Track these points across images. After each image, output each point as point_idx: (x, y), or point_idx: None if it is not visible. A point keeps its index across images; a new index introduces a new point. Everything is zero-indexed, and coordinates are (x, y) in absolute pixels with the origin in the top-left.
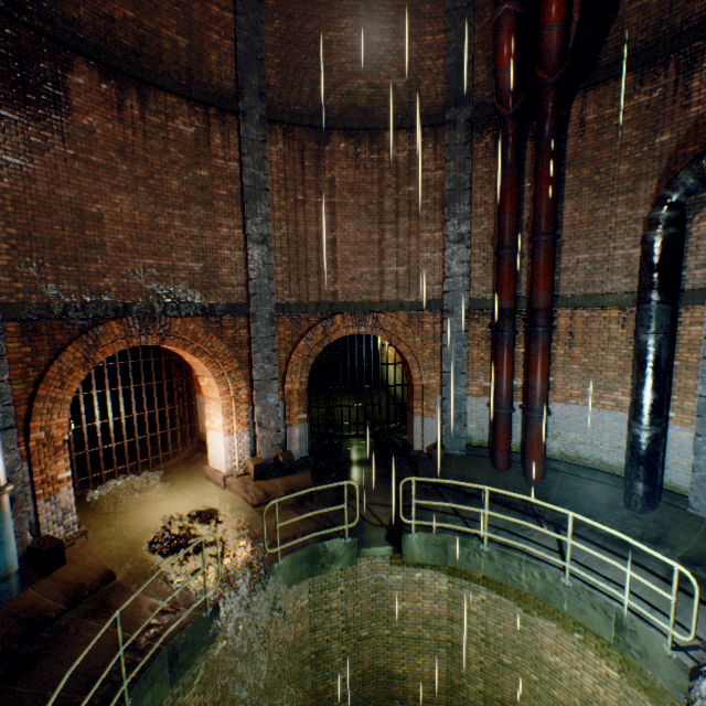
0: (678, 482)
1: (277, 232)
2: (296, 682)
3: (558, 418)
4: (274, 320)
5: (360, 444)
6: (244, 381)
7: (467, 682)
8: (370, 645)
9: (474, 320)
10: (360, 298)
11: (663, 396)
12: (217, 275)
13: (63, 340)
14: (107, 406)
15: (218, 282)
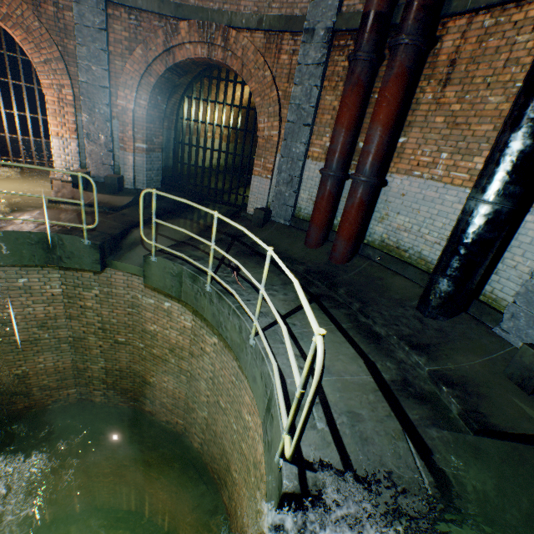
0: (503, 294)
1: None
2: (52, 352)
3: (393, 196)
4: (103, 7)
5: (222, 208)
6: (68, 78)
7: (196, 409)
8: (127, 351)
9: (339, 50)
10: (214, 5)
11: None
12: None
13: None
14: None
15: None
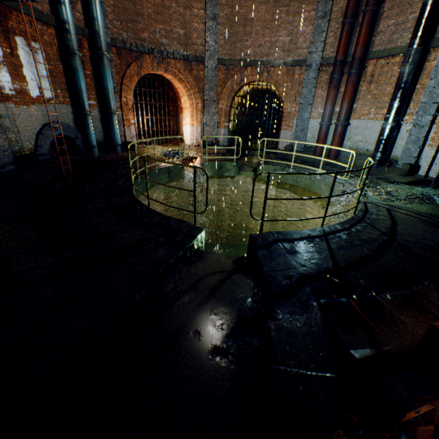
0: (398, 155)
1: (222, 13)
2: (210, 217)
3: (353, 129)
4: (216, 68)
5: (255, 152)
6: (200, 100)
7: None
8: (240, 214)
9: (322, 72)
10: (262, 58)
11: (402, 105)
12: (191, 38)
13: (130, 61)
14: (143, 111)
15: (191, 43)
